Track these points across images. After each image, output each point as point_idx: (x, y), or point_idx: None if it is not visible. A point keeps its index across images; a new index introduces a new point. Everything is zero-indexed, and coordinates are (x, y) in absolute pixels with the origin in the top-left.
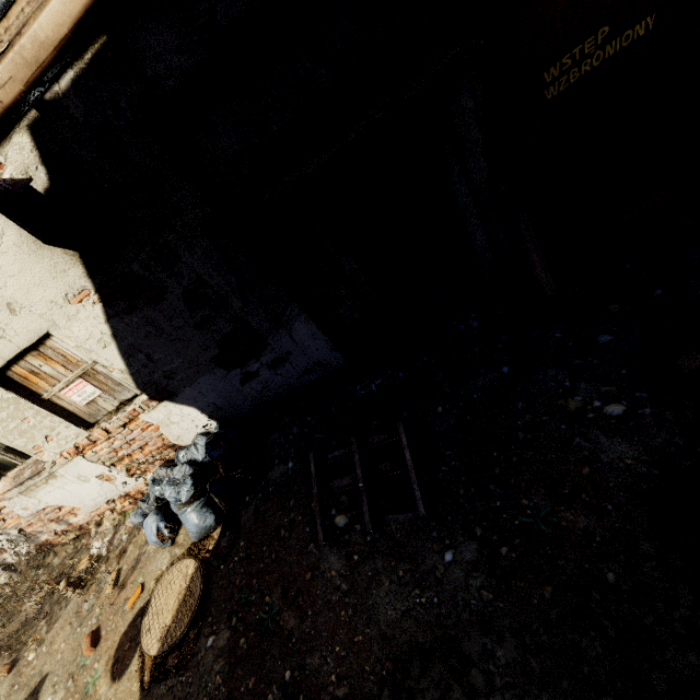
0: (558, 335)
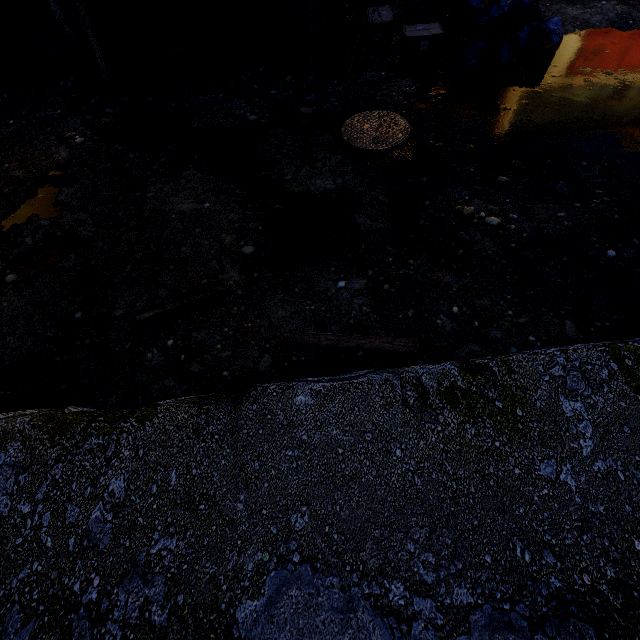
0: (93, 102)
